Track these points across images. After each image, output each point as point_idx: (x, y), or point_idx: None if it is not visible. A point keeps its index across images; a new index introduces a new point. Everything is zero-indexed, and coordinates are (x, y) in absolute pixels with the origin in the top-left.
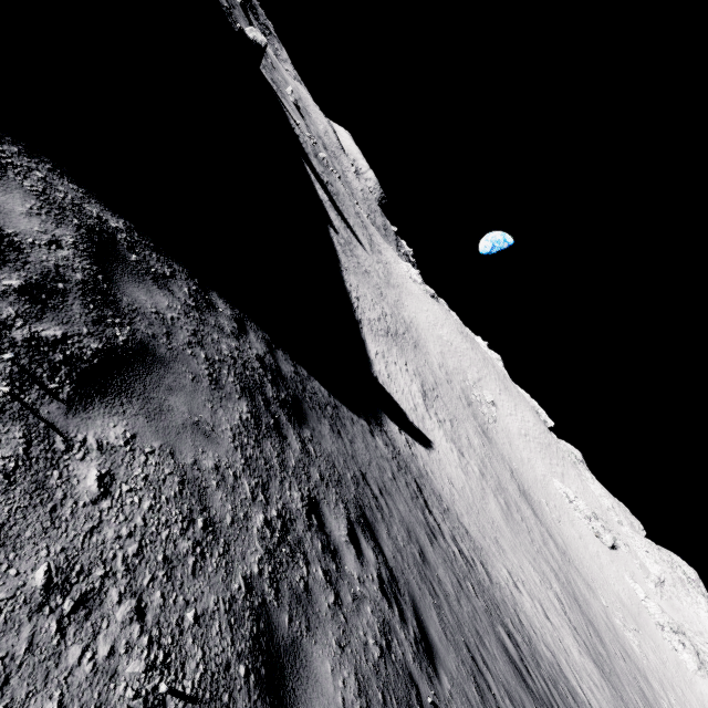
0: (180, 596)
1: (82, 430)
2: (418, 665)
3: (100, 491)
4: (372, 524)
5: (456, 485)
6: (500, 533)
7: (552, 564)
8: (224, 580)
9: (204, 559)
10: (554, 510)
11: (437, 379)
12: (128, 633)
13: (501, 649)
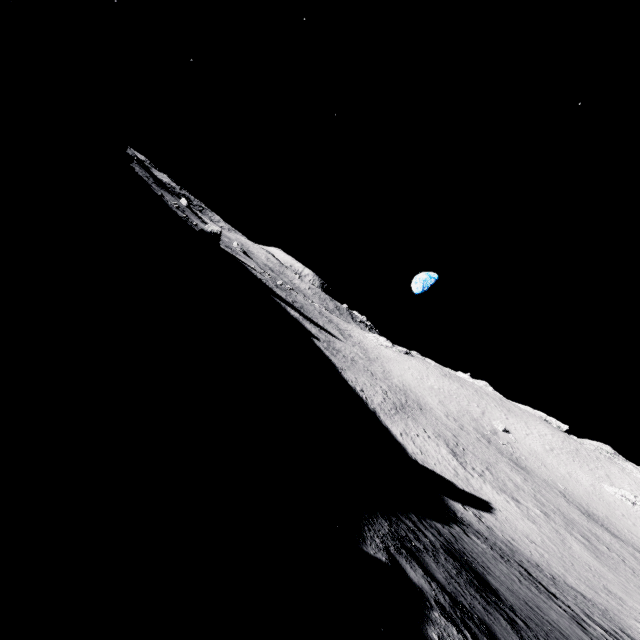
0: None
1: None
2: None
3: None
4: None
5: (535, 540)
6: (604, 578)
7: None
8: None
9: None
10: (625, 520)
11: (453, 432)
12: None
13: None
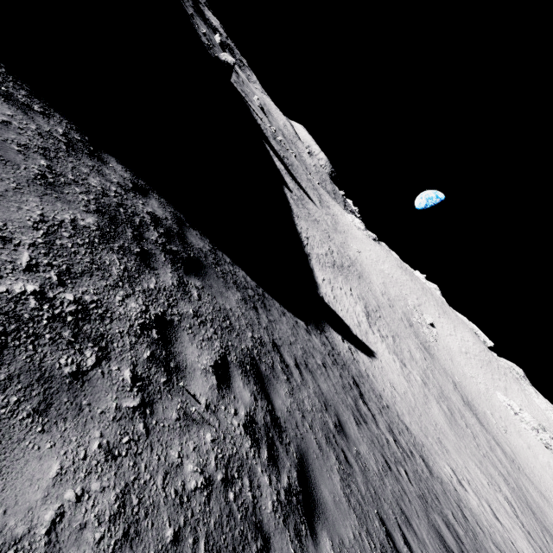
0: None
1: None
2: (281, 517)
3: None
4: (265, 377)
5: (398, 389)
6: (443, 435)
7: (500, 469)
8: None
9: None
10: (500, 421)
11: (380, 303)
12: None
13: (434, 536)
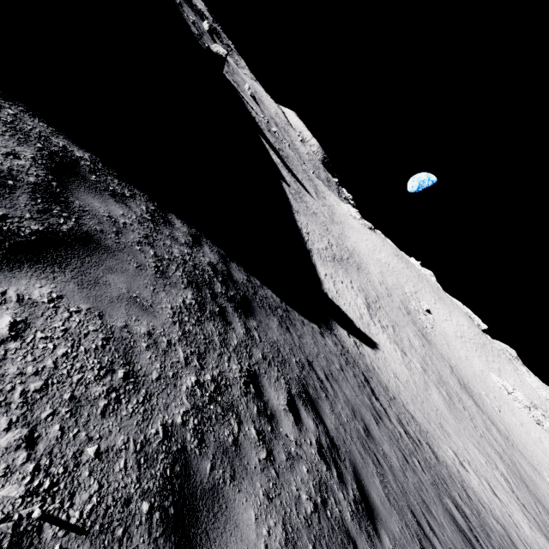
0: (83, 432)
1: (3, 285)
2: (357, 523)
3: (10, 334)
4: (314, 400)
5: (401, 378)
6: (444, 420)
7: (496, 448)
8: (138, 424)
9: (118, 403)
10: (494, 401)
11: (378, 294)
12: (11, 458)
13: (449, 519)
